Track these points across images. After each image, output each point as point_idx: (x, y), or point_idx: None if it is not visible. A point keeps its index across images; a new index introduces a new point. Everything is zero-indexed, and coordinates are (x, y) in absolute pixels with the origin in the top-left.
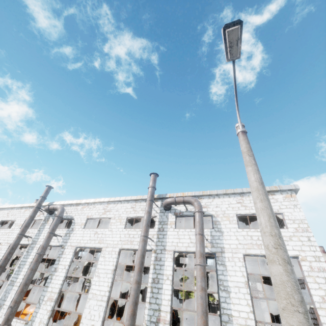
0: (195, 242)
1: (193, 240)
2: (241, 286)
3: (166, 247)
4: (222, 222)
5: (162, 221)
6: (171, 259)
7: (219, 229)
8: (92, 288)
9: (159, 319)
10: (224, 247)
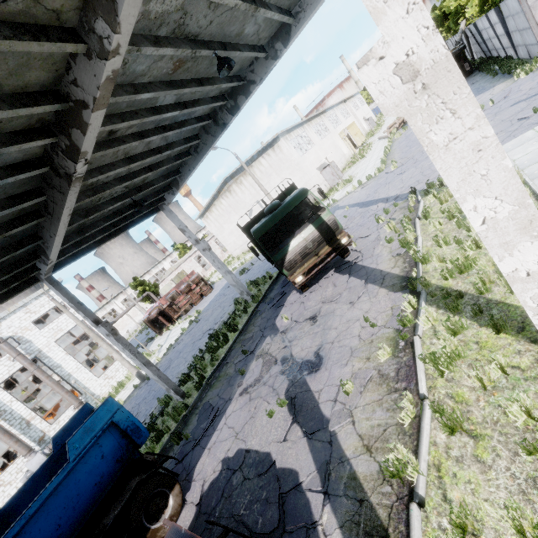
0: (14, 364)
1: (10, 364)
2: (65, 357)
3: None
4: (25, 335)
5: None
6: (2, 391)
7: (27, 341)
8: None
9: (28, 421)
10: (40, 348)
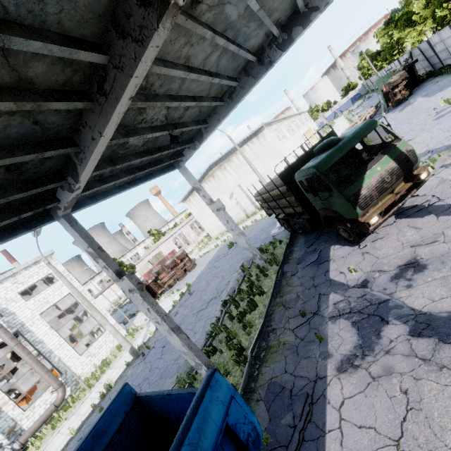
0: None
1: None
2: (48, 332)
3: None
4: (9, 307)
5: None
6: None
7: (10, 313)
8: None
9: None
10: (23, 321)
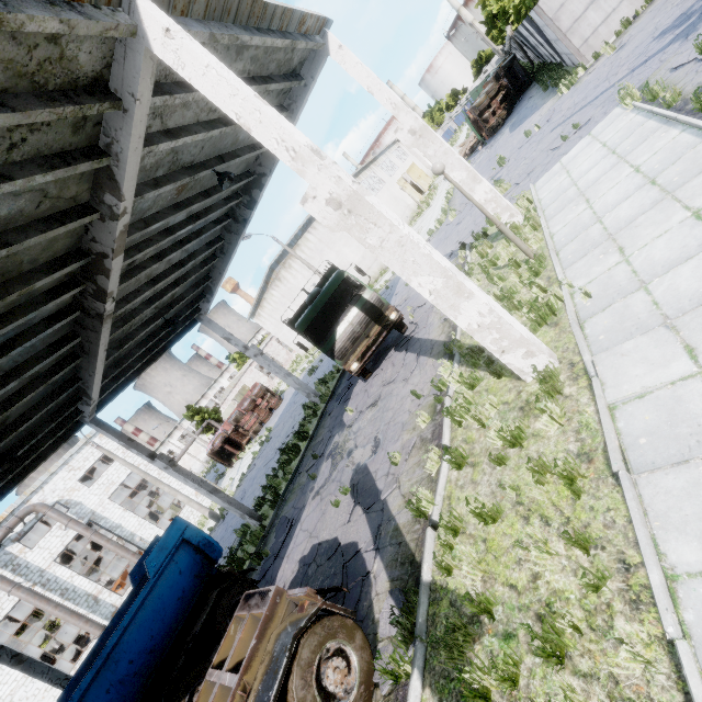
0: (66, 533)
1: (63, 534)
2: (124, 514)
3: (43, 567)
4: (73, 497)
5: (8, 562)
6: (59, 566)
7: (76, 503)
8: (0, 696)
9: (96, 596)
10: (93, 509)
